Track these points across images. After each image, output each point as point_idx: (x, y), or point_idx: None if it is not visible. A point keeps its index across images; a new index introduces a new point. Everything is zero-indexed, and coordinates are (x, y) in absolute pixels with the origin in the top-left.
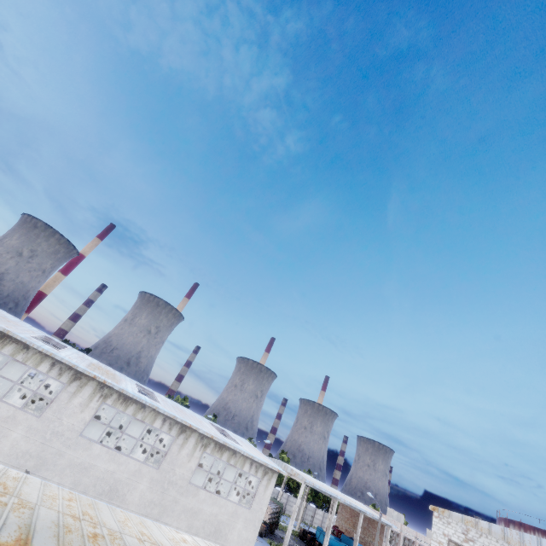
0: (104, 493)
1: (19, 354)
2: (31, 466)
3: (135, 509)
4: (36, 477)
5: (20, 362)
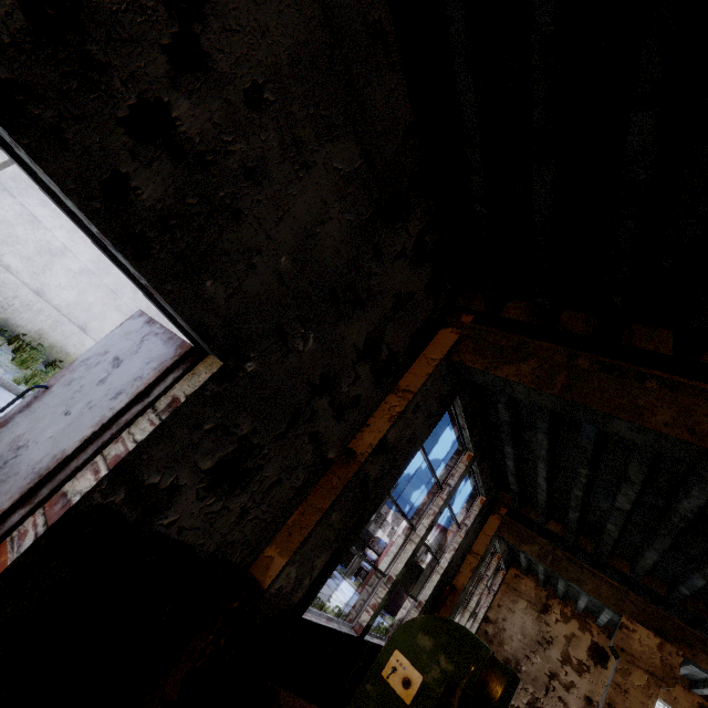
0: (148, 312)
1: None
2: (6, 172)
3: None
4: (14, 204)
5: None
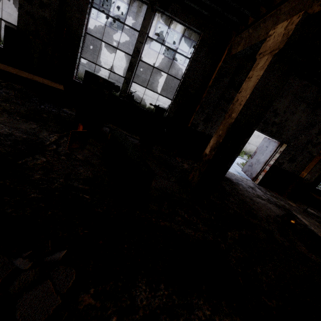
0: None
1: (185, 31)
2: None
3: (258, 132)
4: None
5: (186, 37)
